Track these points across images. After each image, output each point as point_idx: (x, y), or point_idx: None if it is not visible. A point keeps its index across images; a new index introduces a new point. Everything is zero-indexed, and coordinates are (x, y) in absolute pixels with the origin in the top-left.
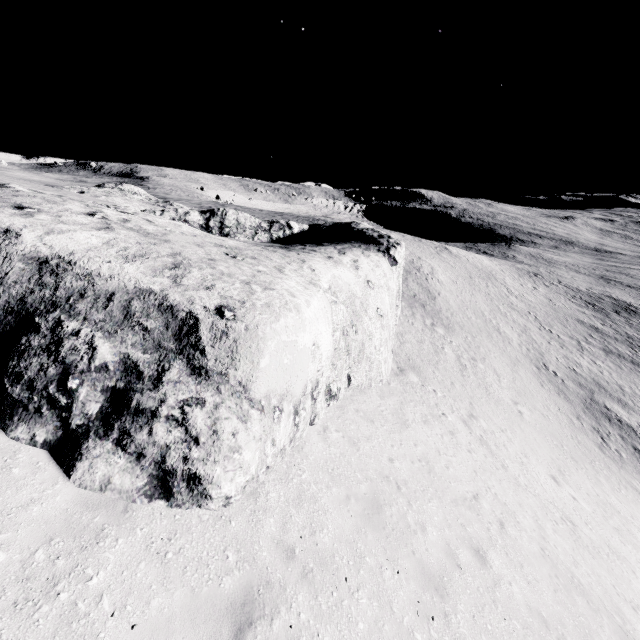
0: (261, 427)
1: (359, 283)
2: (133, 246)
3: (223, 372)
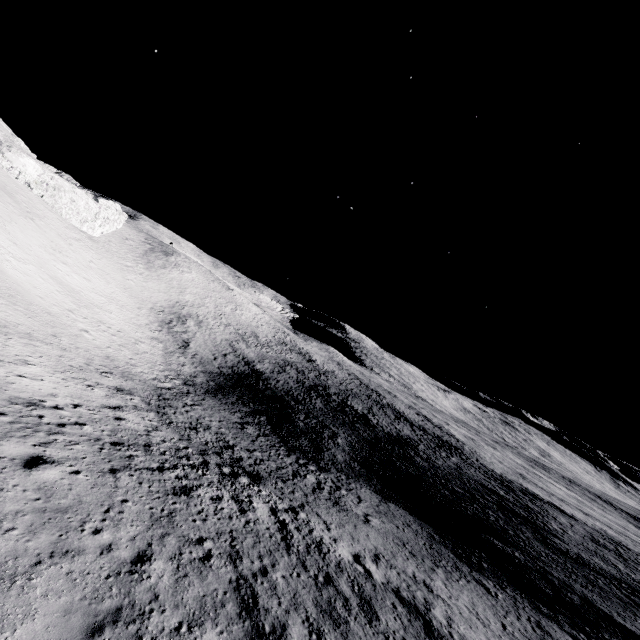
0: (1, 158)
1: (70, 189)
2: (6, 138)
3: (2, 149)
